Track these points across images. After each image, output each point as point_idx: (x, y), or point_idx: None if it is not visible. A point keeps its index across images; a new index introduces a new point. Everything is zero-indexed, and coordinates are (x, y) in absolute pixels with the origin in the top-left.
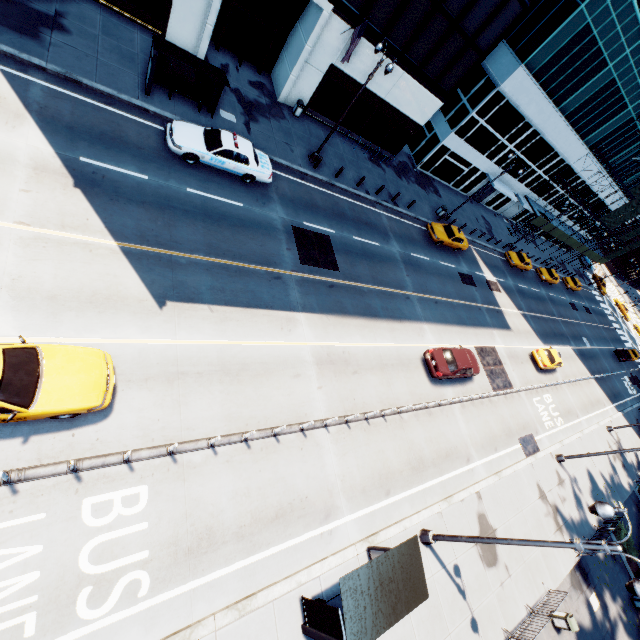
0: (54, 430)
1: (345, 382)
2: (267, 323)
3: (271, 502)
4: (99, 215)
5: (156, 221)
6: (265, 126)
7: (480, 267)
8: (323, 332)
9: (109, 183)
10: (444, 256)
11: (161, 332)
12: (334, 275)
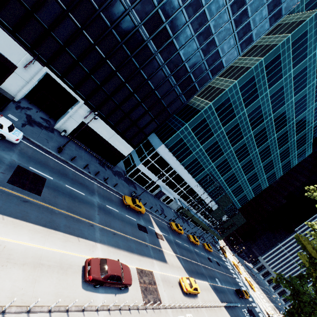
0: None
1: None
2: None
3: None
4: None
5: None
6: (37, 129)
7: (153, 225)
8: None
9: None
10: (130, 213)
11: None
12: (34, 196)
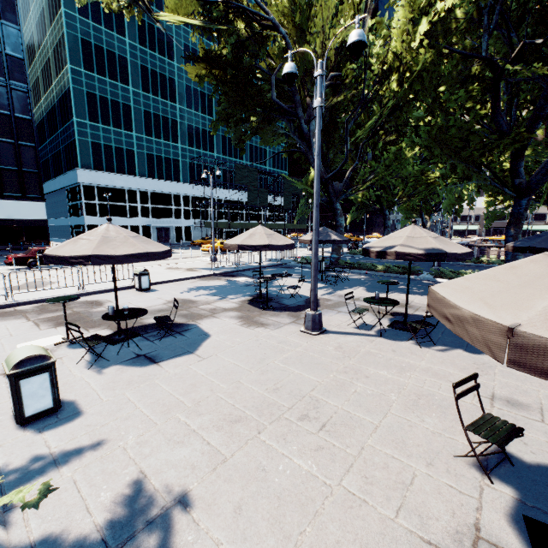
0: None
1: None
2: None
3: None
4: None
5: None
6: None
7: None
8: None
9: None
10: None
11: None
12: None
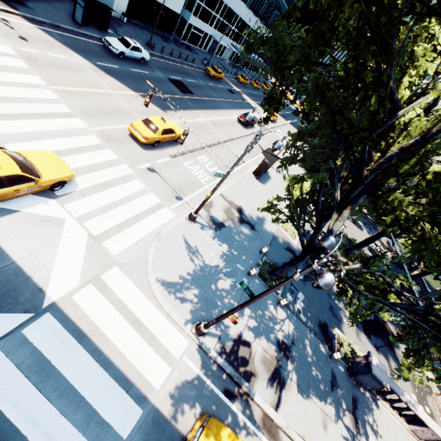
0: (178, 145)
1: (224, 130)
2: (192, 114)
3: (231, 159)
4: (123, 84)
5: (136, 84)
6: (121, 32)
7: (232, 86)
8: (207, 116)
9: (112, 71)
10: (218, 83)
11: (173, 120)
12: (194, 96)
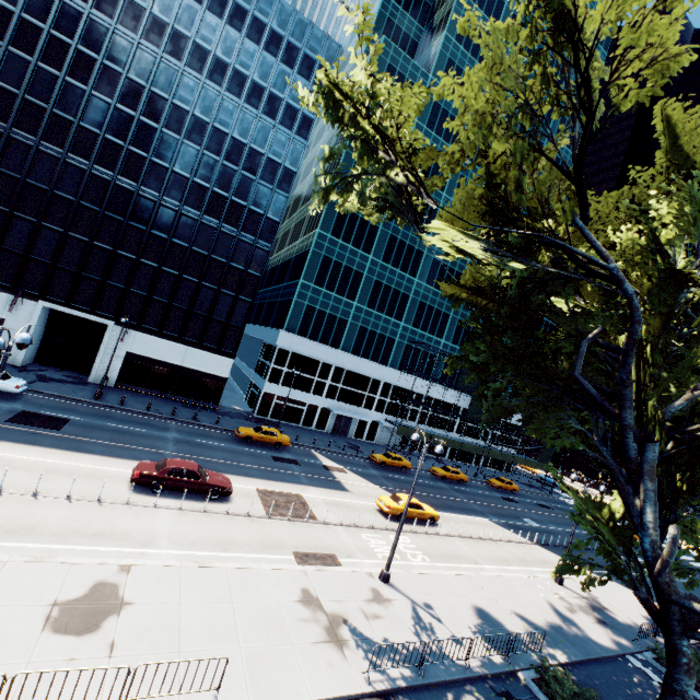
0: None
1: None
2: None
3: None
4: None
5: None
6: (56, 384)
7: (319, 459)
8: None
9: None
10: (255, 447)
11: None
12: (49, 431)
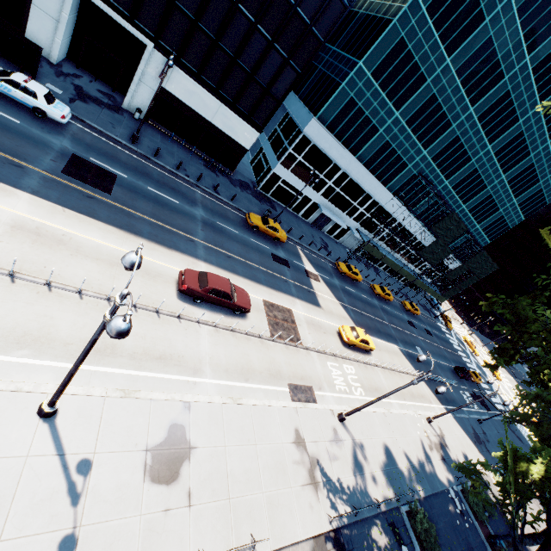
0: None
1: (44, 252)
2: None
3: None
4: None
5: None
6: (94, 108)
7: (302, 260)
8: (47, 214)
9: None
10: (260, 239)
11: None
12: (101, 194)
